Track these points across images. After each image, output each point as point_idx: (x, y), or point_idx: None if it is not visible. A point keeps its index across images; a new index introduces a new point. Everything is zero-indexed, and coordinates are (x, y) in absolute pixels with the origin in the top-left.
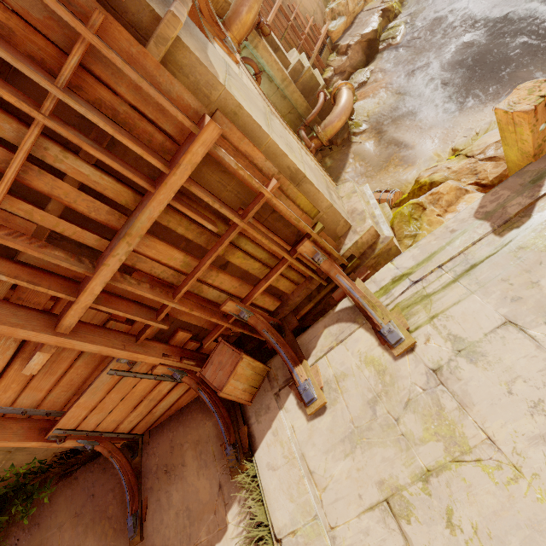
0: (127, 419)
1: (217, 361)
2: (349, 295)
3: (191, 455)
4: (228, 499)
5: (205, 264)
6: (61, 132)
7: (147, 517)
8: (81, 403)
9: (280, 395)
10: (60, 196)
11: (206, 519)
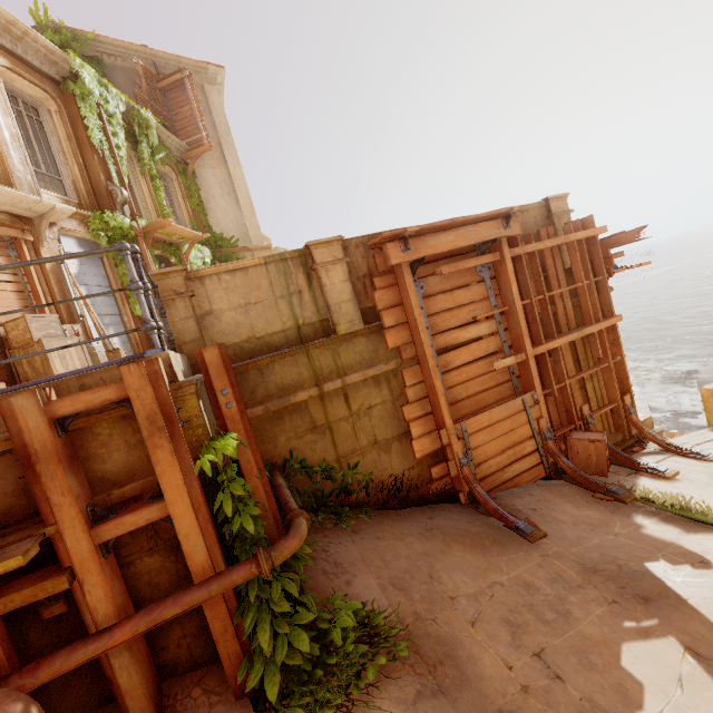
0: (491, 460)
1: (581, 435)
2: (654, 439)
3: (561, 501)
4: (627, 516)
5: (587, 371)
6: (585, 289)
7: (538, 526)
8: (493, 412)
9: (630, 477)
10: (558, 307)
11: (613, 525)
